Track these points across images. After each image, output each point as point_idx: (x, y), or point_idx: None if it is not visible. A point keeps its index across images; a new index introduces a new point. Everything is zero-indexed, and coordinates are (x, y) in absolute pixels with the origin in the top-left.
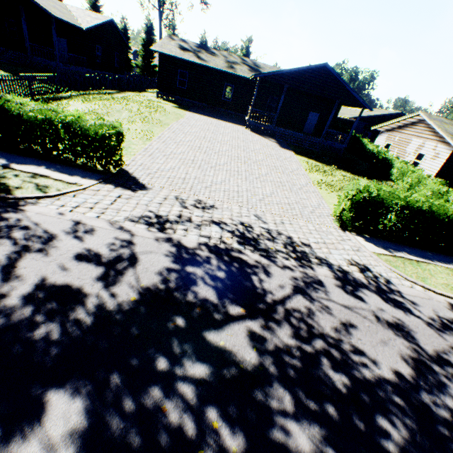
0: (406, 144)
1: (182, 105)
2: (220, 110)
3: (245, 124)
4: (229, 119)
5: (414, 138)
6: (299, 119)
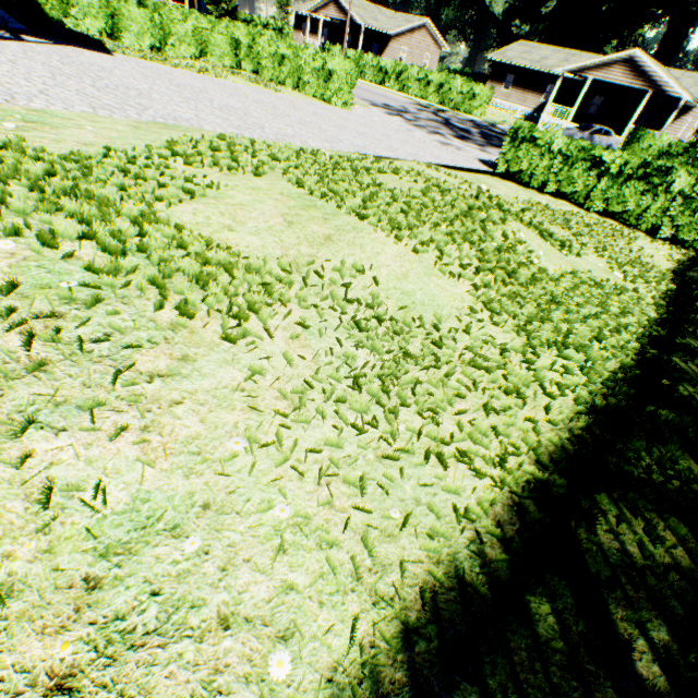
0: None
1: None
2: None
3: None
4: None
5: None
6: None
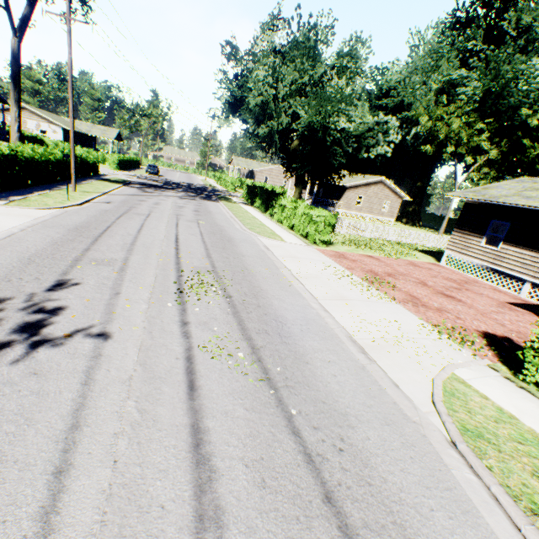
0: (25, 124)
1: None
2: None
3: None
4: None
5: (29, 120)
6: None
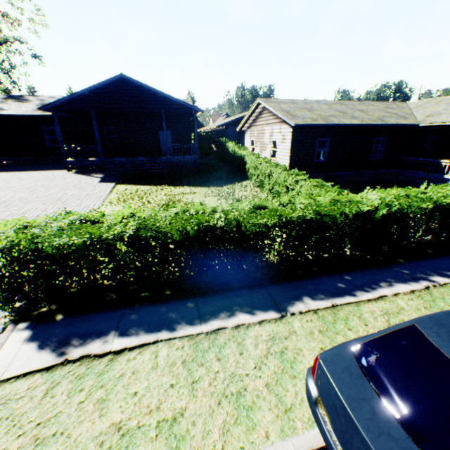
0: (263, 135)
1: (1, 166)
2: (53, 159)
3: (66, 167)
4: (57, 166)
5: (265, 127)
6: (152, 143)
